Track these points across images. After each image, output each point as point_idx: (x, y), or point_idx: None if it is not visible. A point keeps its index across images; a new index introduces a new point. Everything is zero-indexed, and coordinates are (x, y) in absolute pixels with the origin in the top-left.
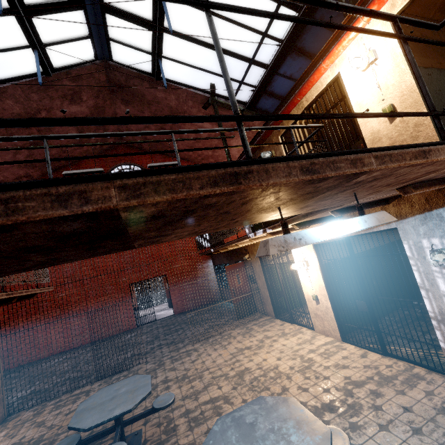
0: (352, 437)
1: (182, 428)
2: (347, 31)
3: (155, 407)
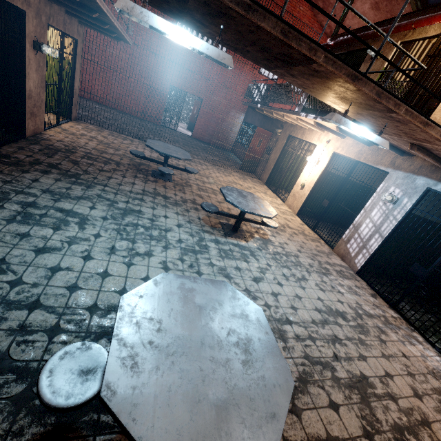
0: (274, 234)
1: (194, 188)
2: None
3: (187, 169)
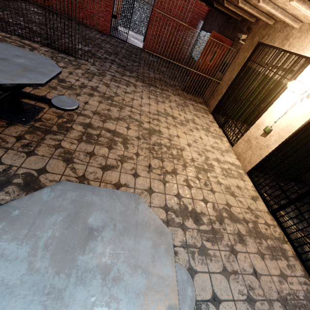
0: (195, 259)
1: (74, 134)
2: None
3: (51, 102)
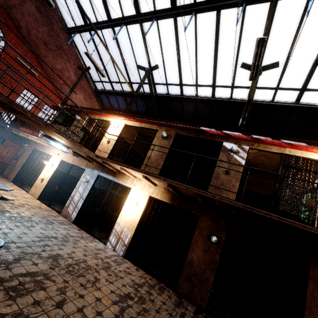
0: (13, 208)
1: None
2: (118, 116)
3: None
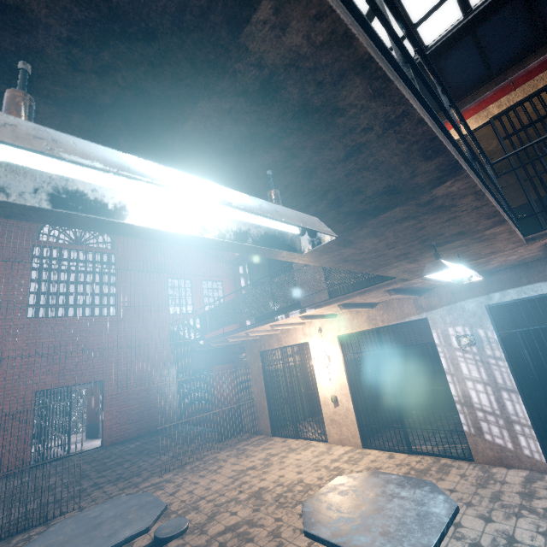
0: None
1: None
2: None
3: (163, 537)
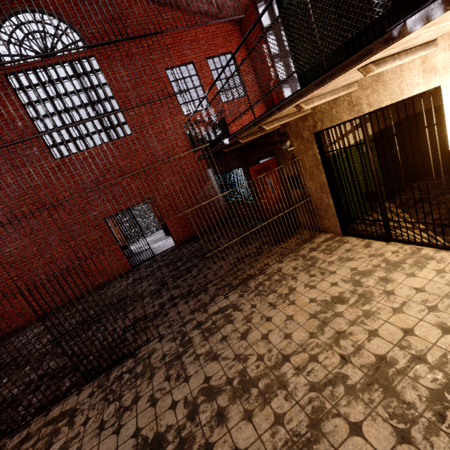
0: None
1: None
2: None
3: None
